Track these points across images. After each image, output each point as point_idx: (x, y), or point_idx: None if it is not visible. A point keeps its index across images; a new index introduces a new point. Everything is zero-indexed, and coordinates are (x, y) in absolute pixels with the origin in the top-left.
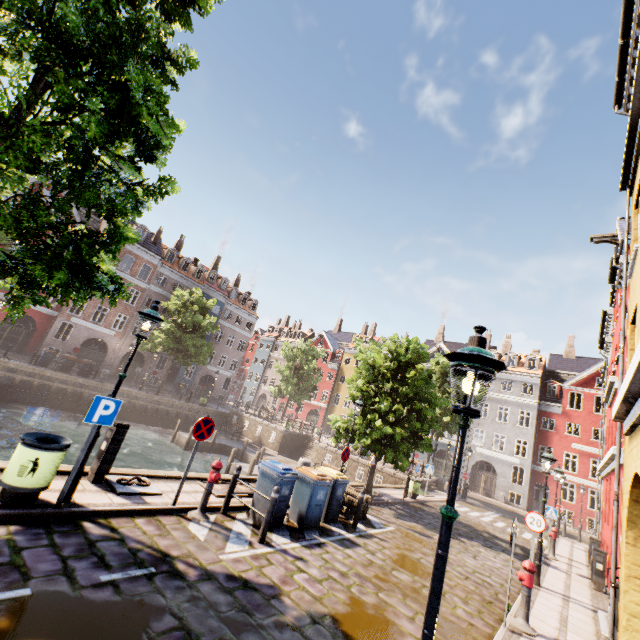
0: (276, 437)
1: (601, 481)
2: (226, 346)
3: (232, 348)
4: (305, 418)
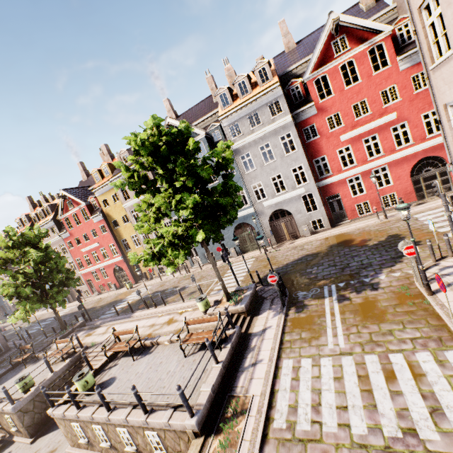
0: (14, 422)
1: None
2: None
3: None
4: (115, 279)
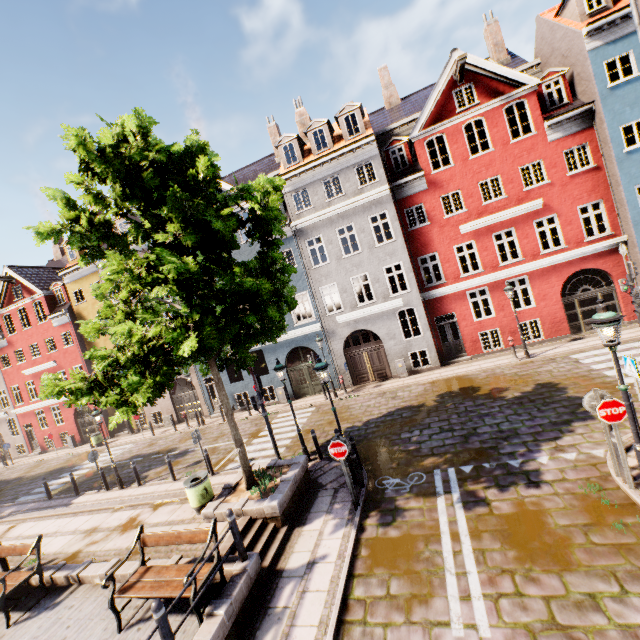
0: None
1: None
2: None
3: None
4: (75, 428)
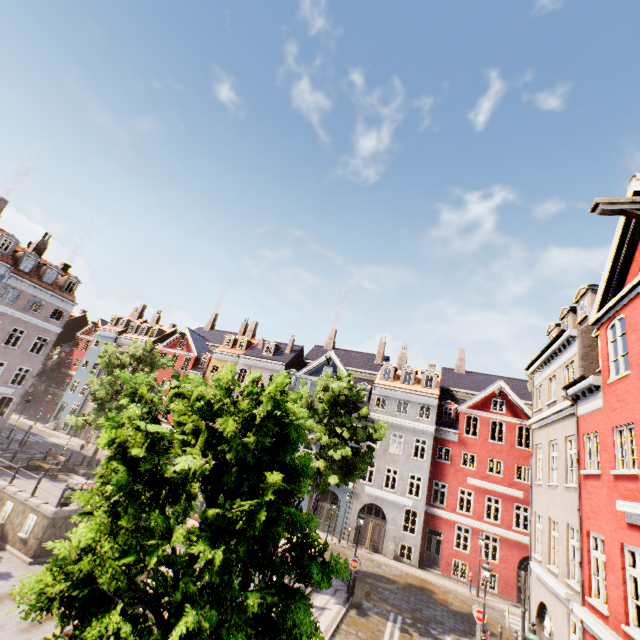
0: (35, 527)
1: (584, 632)
2: (4, 345)
3: (18, 349)
4: None
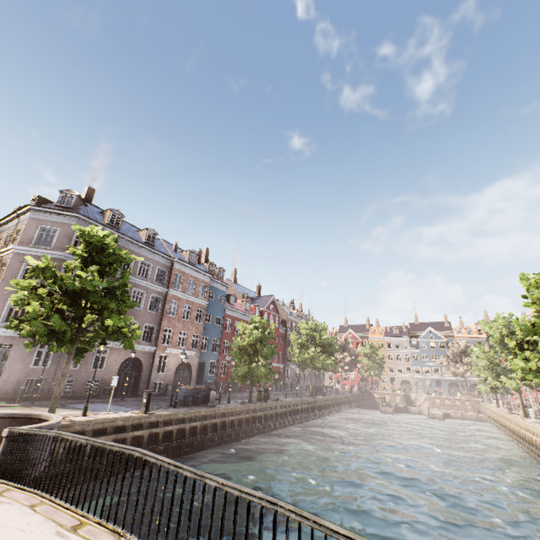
0: (400, 398)
1: None
2: None
3: None
4: None
